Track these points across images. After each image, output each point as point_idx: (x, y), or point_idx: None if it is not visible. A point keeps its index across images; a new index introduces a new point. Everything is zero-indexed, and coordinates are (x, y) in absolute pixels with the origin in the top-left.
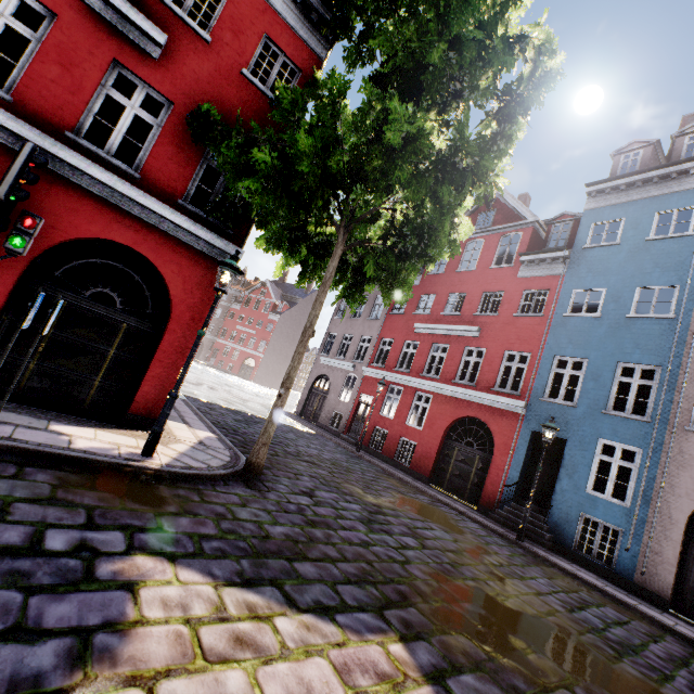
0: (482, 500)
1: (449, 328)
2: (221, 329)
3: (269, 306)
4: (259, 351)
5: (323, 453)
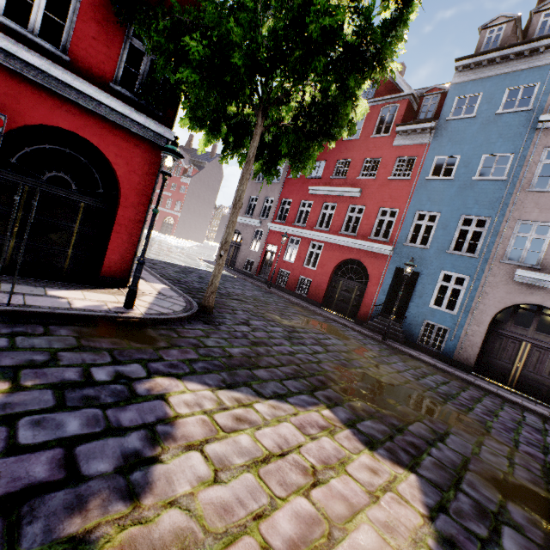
0: (358, 316)
1: (337, 189)
2: None
3: (180, 170)
4: (176, 211)
5: (245, 292)
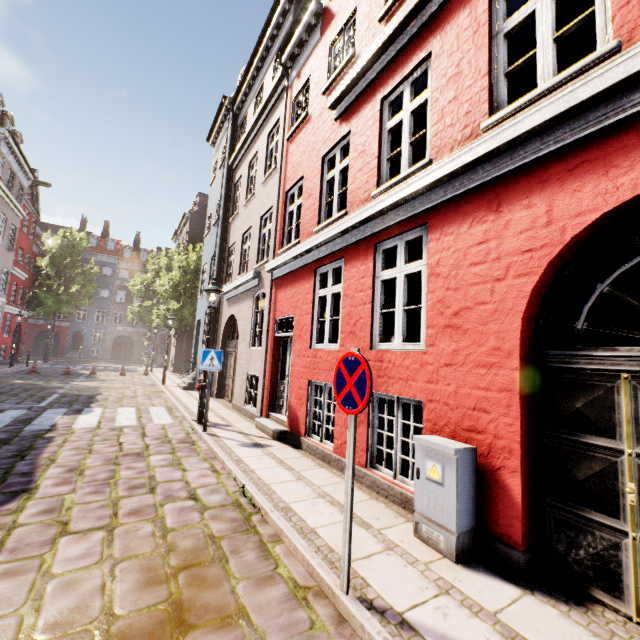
0: (60, 355)
1: None
2: None
3: None
4: None
5: None
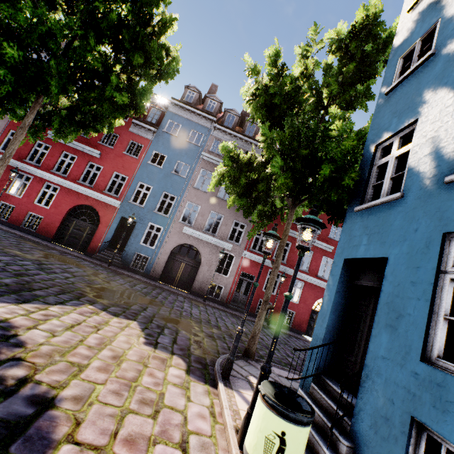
0: (89, 250)
1: (79, 145)
2: None
3: None
4: None
5: None
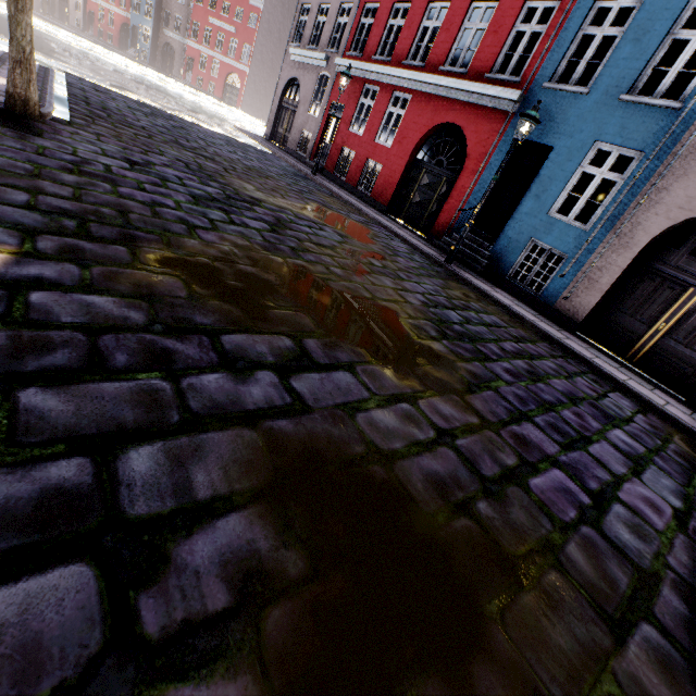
0: (433, 229)
1: None
2: (190, 24)
3: None
4: (243, 64)
5: (248, 162)
